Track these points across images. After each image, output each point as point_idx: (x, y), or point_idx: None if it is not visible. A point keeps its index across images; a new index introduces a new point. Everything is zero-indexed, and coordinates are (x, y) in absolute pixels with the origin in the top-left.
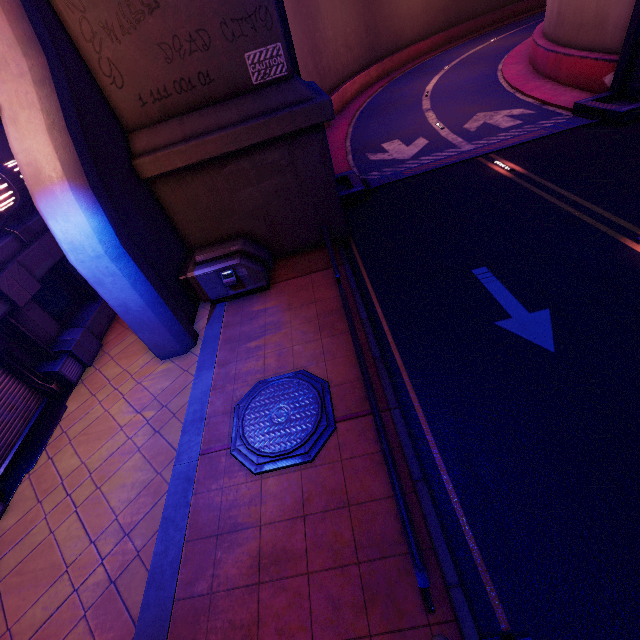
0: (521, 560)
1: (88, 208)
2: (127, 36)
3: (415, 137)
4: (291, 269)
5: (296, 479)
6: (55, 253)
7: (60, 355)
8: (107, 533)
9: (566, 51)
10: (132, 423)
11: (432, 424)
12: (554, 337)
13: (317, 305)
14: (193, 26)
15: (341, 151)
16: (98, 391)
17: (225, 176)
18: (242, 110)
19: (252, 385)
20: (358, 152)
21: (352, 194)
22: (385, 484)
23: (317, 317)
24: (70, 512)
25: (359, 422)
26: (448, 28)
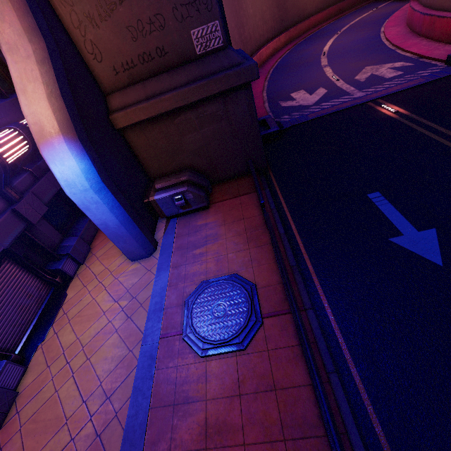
0: (423, 450)
1: (77, 155)
2: (104, 22)
3: (316, 87)
4: (224, 192)
5: (233, 363)
6: (57, 183)
7: (62, 257)
8: (94, 395)
9: (440, 14)
10: (111, 309)
11: (340, 323)
12: (441, 253)
13: (245, 221)
14: (152, 11)
15: (260, 100)
16: (88, 283)
17: (176, 125)
18: (189, 74)
19: (197, 284)
20: (272, 100)
21: (269, 134)
22: (304, 373)
23: (245, 231)
24: (69, 376)
25: (281, 319)
26: (339, 1)
